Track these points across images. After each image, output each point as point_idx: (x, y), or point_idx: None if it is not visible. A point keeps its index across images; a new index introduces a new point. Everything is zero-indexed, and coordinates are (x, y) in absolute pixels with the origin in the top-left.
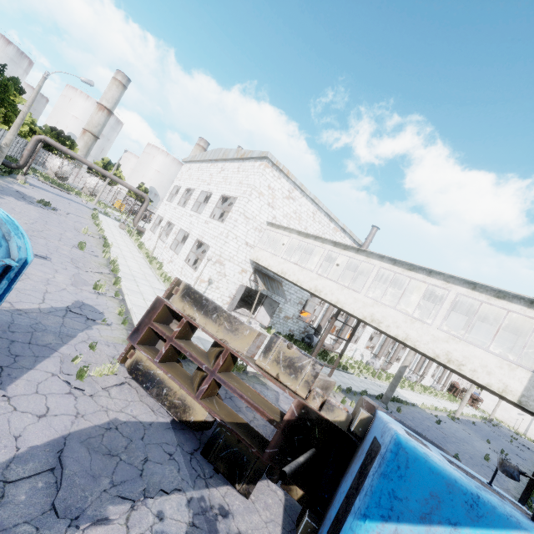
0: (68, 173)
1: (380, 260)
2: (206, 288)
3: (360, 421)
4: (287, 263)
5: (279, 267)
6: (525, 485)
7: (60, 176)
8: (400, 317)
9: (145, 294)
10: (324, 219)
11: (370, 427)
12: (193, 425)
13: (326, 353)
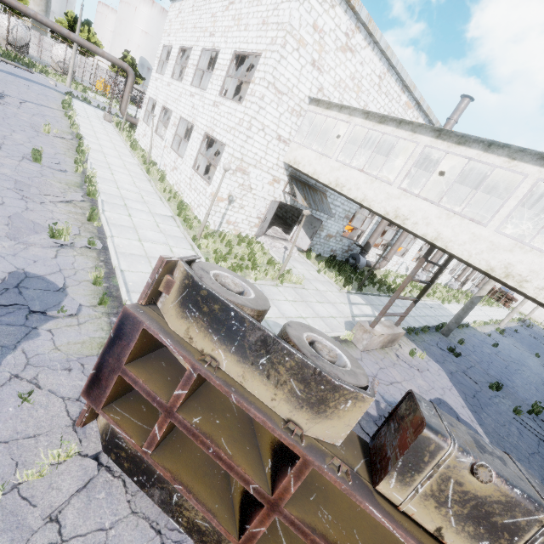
0: (23, 40)
1: (540, 165)
2: (226, 208)
3: None
4: (345, 169)
5: (331, 175)
6: None
7: (15, 45)
8: None
9: (141, 228)
10: (393, 88)
11: None
12: None
13: (373, 275)
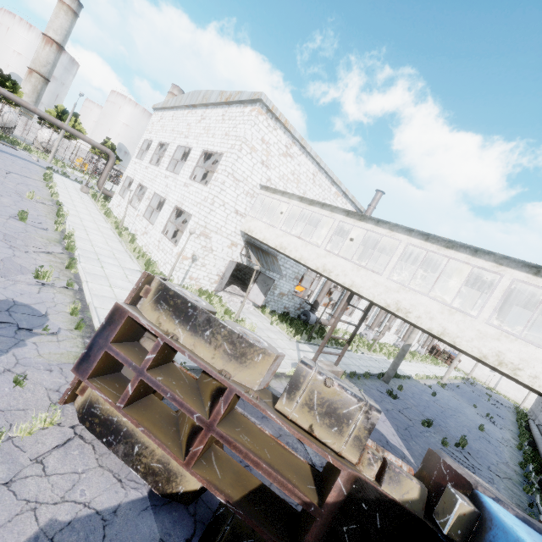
0: (11, 123)
1: (407, 235)
2: (190, 266)
3: (459, 519)
4: (287, 236)
5: (277, 241)
6: (515, 451)
7: (2, 126)
8: (434, 306)
9: (112, 277)
10: (325, 182)
11: (478, 533)
12: (182, 497)
13: (323, 330)
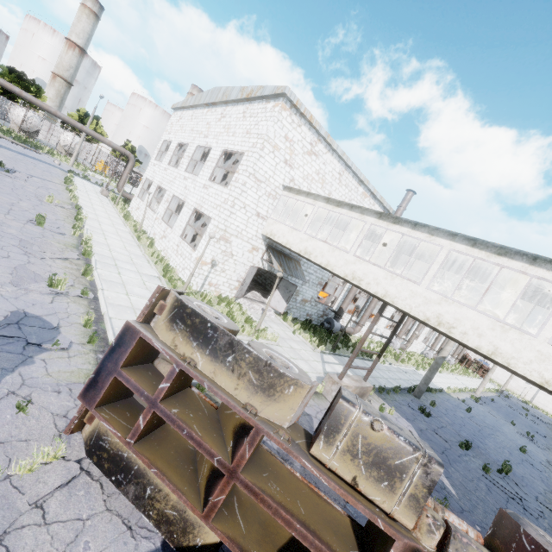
0: (35, 127)
1: (450, 240)
2: (209, 271)
3: None
4: (312, 240)
5: (301, 245)
6: None
7: (26, 131)
8: (483, 322)
9: (129, 284)
10: (351, 182)
11: None
12: (200, 551)
13: (348, 339)
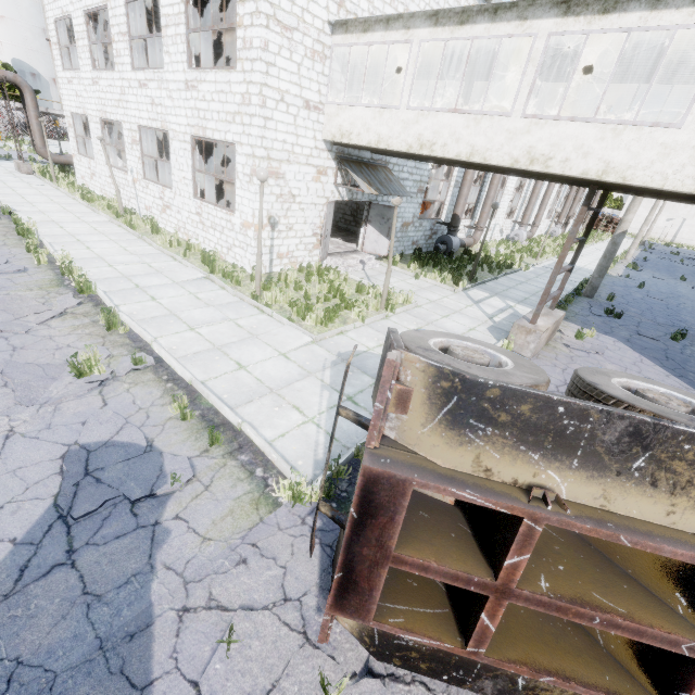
0: None
1: None
2: (271, 238)
3: None
4: (427, 117)
5: (408, 135)
6: None
7: None
8: None
9: (180, 311)
10: None
11: None
12: None
13: (474, 254)
